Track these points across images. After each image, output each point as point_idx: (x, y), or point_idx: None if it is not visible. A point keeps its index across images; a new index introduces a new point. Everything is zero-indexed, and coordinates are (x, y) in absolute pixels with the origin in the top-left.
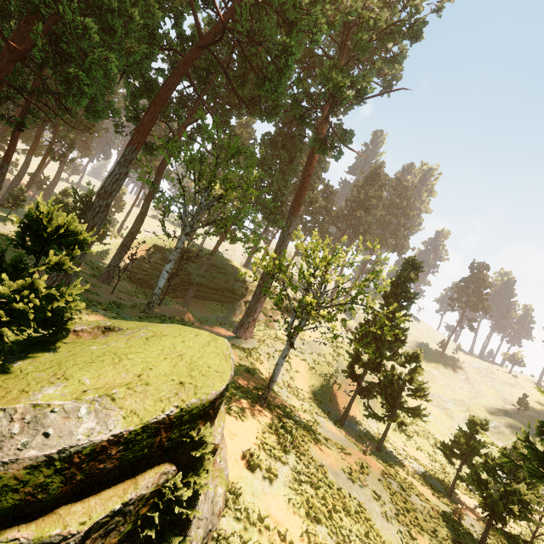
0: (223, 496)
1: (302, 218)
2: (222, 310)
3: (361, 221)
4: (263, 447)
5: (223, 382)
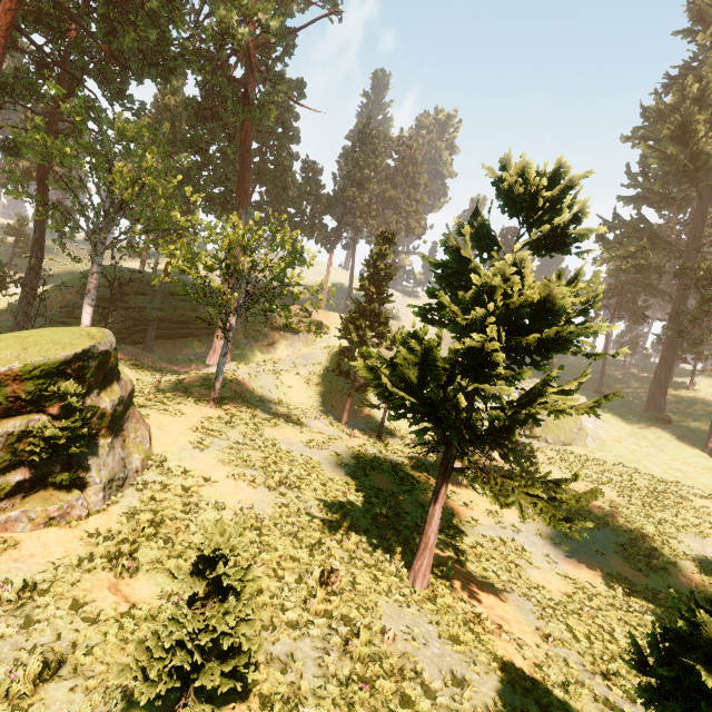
0: (141, 460)
1: (285, 212)
2: (200, 346)
3: (356, 202)
4: (199, 430)
5: (77, 349)
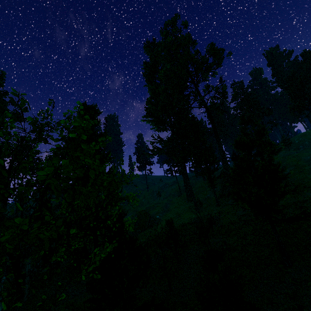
0: None
1: None
2: None
3: None
4: None
5: None
